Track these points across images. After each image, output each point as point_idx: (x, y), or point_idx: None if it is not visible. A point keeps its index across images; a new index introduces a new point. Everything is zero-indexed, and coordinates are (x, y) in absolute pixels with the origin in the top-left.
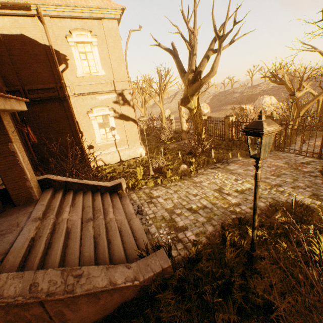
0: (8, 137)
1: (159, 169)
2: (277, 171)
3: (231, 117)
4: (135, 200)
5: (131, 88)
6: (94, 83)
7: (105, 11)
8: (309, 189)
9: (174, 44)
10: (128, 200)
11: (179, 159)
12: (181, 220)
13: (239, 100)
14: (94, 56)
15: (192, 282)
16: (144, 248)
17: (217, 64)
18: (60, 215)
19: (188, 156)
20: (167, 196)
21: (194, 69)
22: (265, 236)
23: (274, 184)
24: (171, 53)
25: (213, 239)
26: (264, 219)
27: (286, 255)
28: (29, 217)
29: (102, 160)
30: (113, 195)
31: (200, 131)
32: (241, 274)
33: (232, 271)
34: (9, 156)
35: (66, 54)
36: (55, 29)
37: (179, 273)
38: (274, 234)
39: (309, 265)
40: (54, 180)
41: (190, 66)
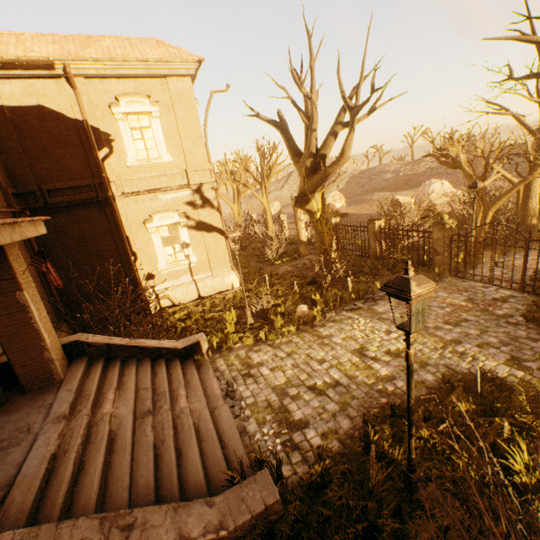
0: (16, 282)
1: (263, 313)
2: (454, 316)
3: (378, 222)
4: (222, 371)
5: (215, 180)
6: (155, 174)
7: (171, 65)
8: (505, 347)
9: (281, 113)
10: (212, 372)
11: (295, 295)
12: (299, 409)
13: (393, 184)
14: (155, 133)
15: (315, 525)
16: (237, 461)
17: (349, 146)
18: (99, 407)
19: (310, 287)
20: (275, 362)
21: (314, 152)
22: (433, 439)
23: (450, 339)
24: (278, 126)
25: (350, 445)
26: (433, 405)
27: (468, 474)
28: (47, 414)
29: (169, 297)
30: (186, 362)
31: (327, 247)
32: (396, 508)
33: (380, 504)
34: (16, 312)
35: (110, 132)
36: (93, 95)
37: (294, 512)
38: (448, 434)
39: (505, 490)
40: (90, 344)
41: (307, 147)
